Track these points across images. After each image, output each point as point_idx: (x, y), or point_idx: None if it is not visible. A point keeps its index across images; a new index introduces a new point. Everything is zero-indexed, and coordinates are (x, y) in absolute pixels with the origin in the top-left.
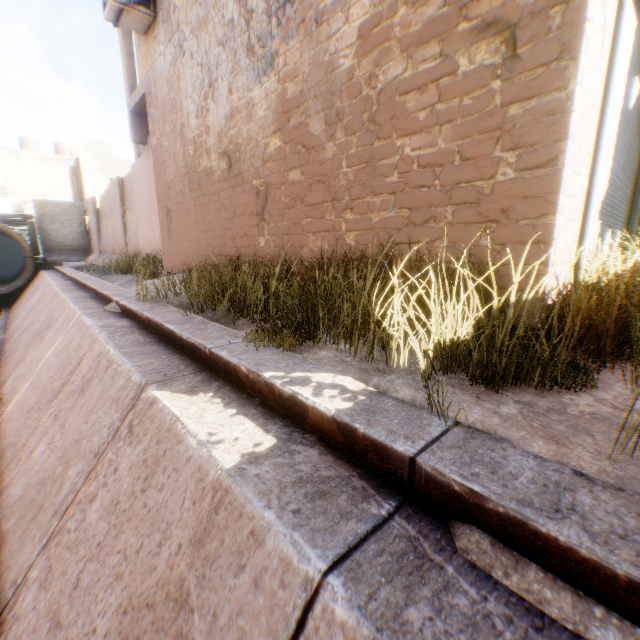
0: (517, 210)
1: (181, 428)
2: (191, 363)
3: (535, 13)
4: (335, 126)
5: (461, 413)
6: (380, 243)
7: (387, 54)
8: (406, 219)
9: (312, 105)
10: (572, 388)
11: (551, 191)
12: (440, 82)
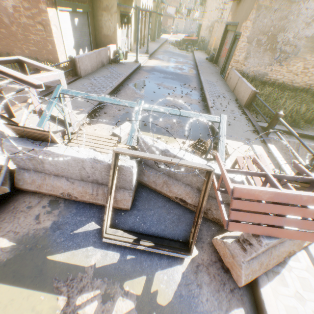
0: (54, 54)
1: (15, 88)
2: (1, 80)
3: (46, 26)
4: (13, 24)
5: (52, 81)
6: (34, 54)
7: (22, 16)
8: (38, 51)
9: (3, 15)
10: (66, 78)
11: (57, 52)
12: (35, 28)
